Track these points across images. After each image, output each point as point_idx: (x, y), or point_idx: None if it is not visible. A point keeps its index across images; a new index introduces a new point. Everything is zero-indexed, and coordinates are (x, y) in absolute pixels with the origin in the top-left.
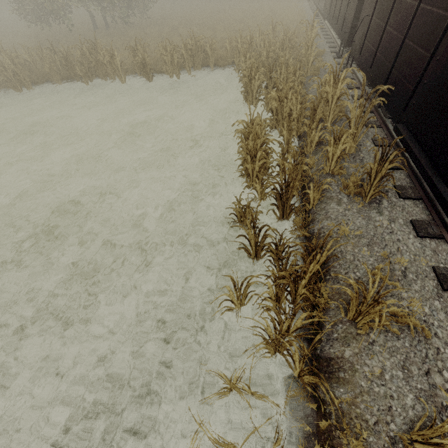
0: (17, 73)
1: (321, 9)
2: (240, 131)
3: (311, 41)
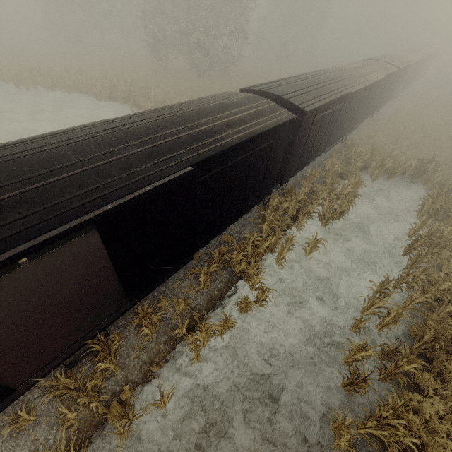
0: (102, 92)
1: None
2: None
3: None
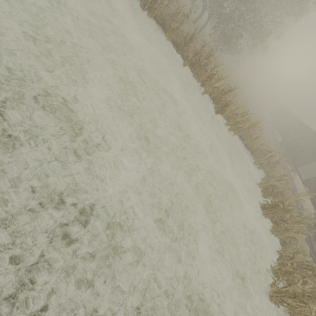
0: (157, 2)
1: (301, 176)
2: (299, 291)
3: (315, 217)
